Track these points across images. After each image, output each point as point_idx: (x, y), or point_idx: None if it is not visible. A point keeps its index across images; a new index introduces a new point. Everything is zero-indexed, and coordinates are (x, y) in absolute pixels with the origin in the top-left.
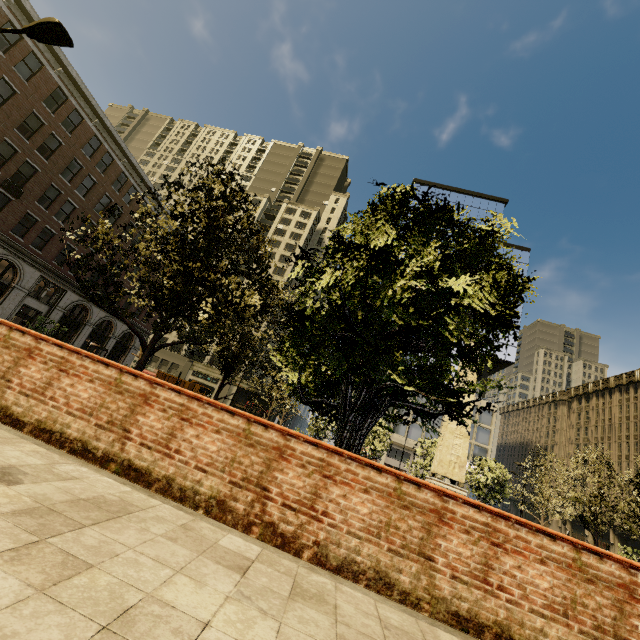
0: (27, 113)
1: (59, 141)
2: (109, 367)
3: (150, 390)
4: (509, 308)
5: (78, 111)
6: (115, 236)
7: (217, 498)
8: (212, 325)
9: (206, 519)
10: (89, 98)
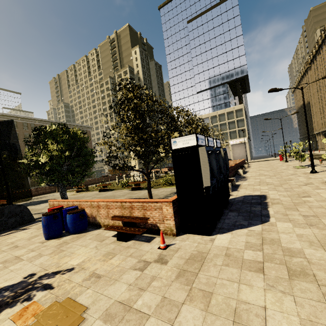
0: (3, 133)
1: (17, 133)
2: None
3: None
4: None
5: (13, 121)
6: None
7: None
8: None
9: None
10: (11, 115)
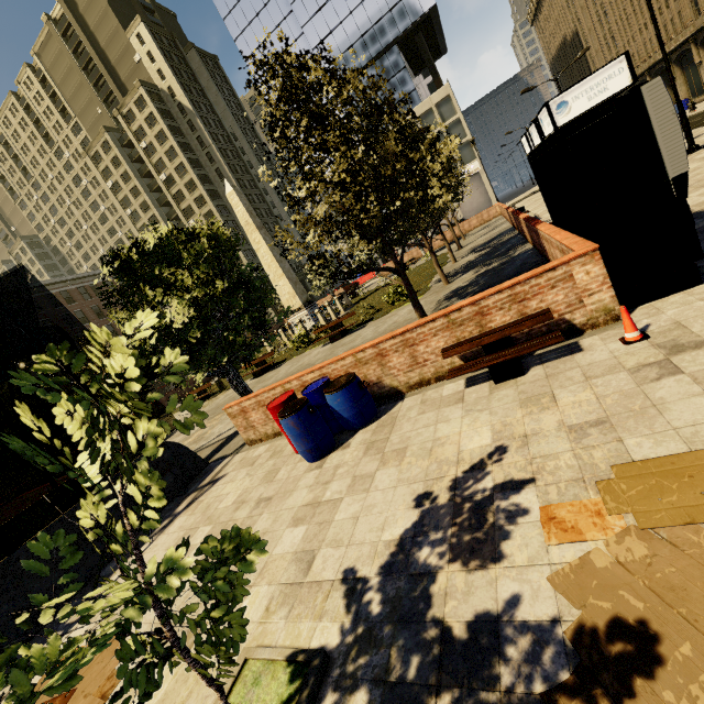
0: None
1: None
2: None
3: None
4: None
5: None
6: None
7: None
8: None
9: None
10: None
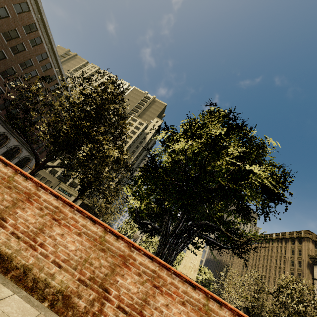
0: (11, 28)
1: (25, 48)
2: (7, 166)
3: (34, 191)
4: (286, 190)
5: (41, 38)
6: (42, 93)
7: (64, 293)
8: (85, 161)
9: (49, 313)
10: (49, 34)
